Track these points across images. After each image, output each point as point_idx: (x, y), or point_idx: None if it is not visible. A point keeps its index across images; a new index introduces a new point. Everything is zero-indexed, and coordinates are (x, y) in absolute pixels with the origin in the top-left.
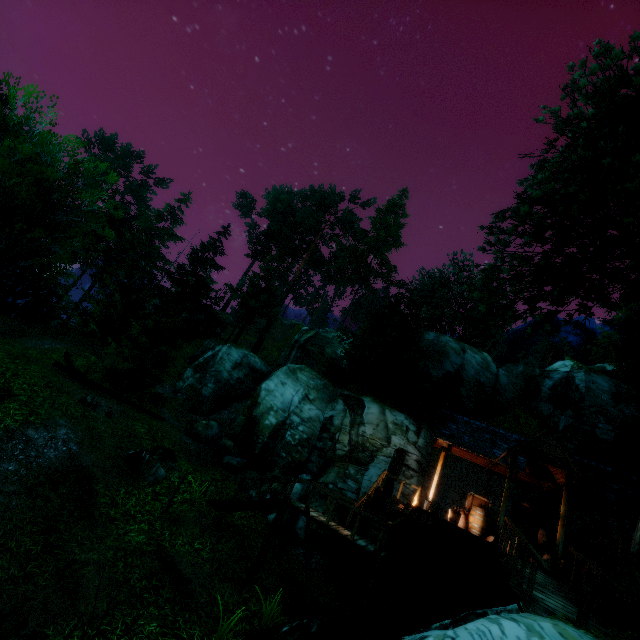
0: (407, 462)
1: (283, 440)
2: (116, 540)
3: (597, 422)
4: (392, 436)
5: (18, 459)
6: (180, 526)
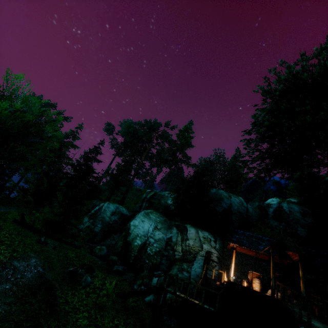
0: (212, 258)
1: (146, 253)
2: (73, 325)
3: (297, 227)
4: (203, 244)
5: (11, 281)
6: (104, 311)
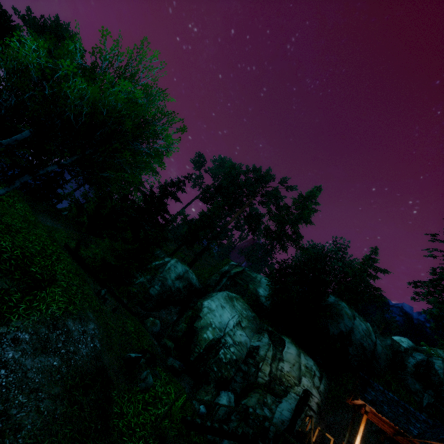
0: (310, 403)
1: (217, 356)
2: None
3: None
4: (302, 377)
5: (61, 353)
6: None
